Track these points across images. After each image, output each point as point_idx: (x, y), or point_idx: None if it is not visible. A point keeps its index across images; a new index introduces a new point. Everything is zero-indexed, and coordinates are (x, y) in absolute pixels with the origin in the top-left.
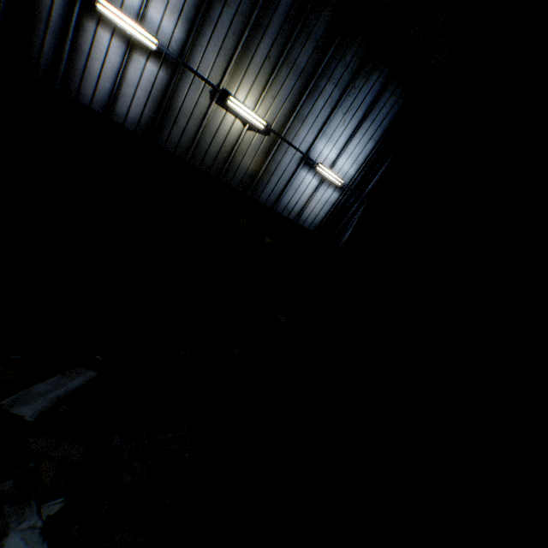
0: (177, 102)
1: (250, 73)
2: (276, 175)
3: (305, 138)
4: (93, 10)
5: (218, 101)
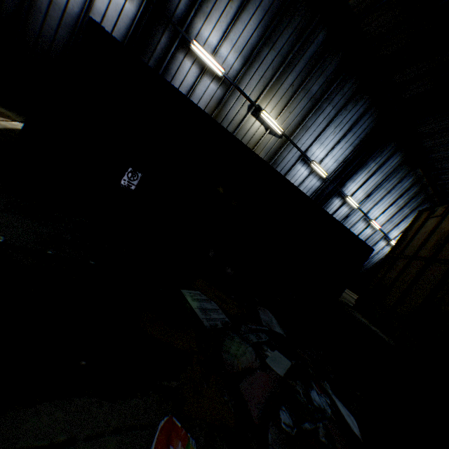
0: (225, 111)
1: (278, 94)
2: (280, 166)
3: (305, 141)
4: (184, 46)
5: (252, 112)
